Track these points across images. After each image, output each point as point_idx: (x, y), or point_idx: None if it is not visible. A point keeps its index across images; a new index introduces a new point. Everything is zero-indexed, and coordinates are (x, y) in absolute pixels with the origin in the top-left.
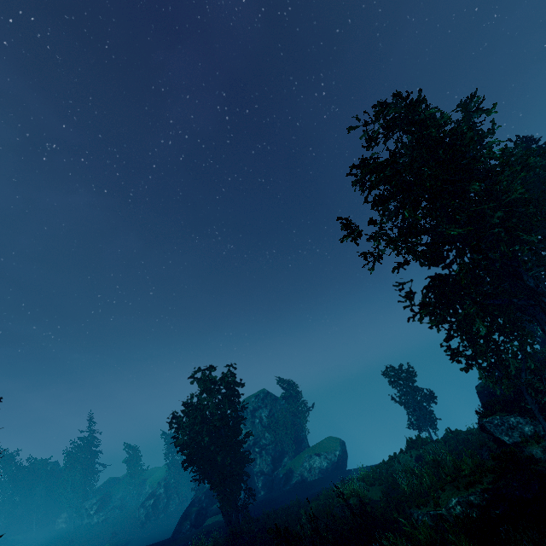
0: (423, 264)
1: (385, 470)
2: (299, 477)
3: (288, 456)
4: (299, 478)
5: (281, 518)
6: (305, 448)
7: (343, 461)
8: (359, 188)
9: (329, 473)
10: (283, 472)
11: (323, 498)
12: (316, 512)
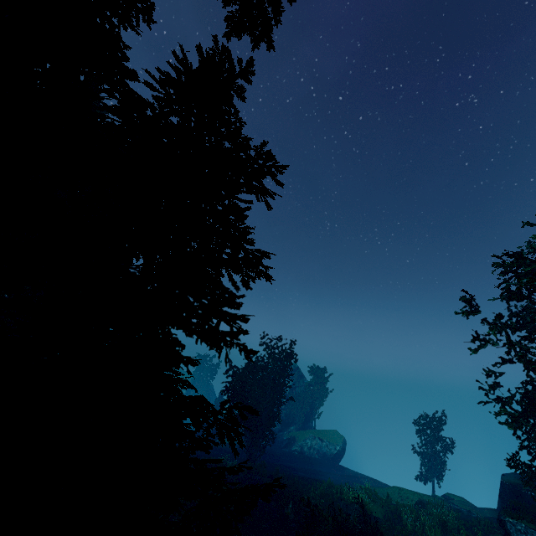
0: (530, 376)
1: (386, 494)
2: (299, 448)
3: (295, 426)
4: (299, 448)
5: (290, 479)
6: (310, 427)
7: (339, 456)
8: (500, 273)
9: (325, 459)
10: (287, 436)
11: (327, 485)
12: (321, 493)
